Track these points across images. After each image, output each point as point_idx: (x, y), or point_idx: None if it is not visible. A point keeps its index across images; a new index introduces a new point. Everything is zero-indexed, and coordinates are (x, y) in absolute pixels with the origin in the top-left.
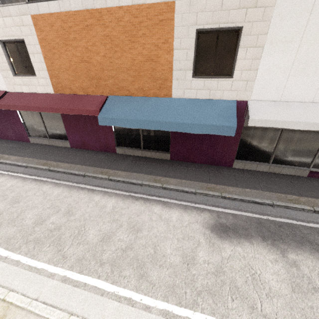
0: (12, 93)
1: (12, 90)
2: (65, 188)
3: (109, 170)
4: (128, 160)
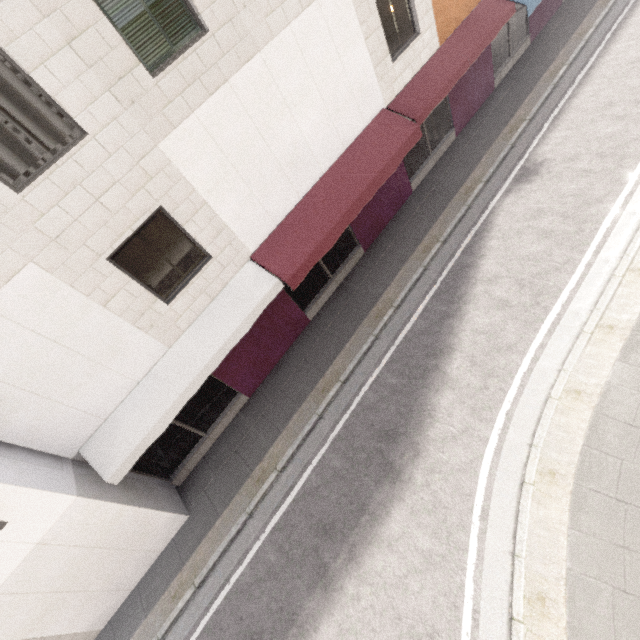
0: (396, 102)
1: (390, 100)
2: (581, 88)
3: (547, 73)
4: (520, 72)
